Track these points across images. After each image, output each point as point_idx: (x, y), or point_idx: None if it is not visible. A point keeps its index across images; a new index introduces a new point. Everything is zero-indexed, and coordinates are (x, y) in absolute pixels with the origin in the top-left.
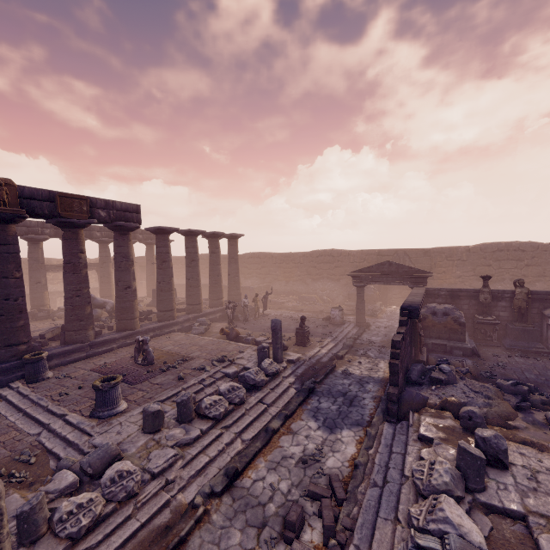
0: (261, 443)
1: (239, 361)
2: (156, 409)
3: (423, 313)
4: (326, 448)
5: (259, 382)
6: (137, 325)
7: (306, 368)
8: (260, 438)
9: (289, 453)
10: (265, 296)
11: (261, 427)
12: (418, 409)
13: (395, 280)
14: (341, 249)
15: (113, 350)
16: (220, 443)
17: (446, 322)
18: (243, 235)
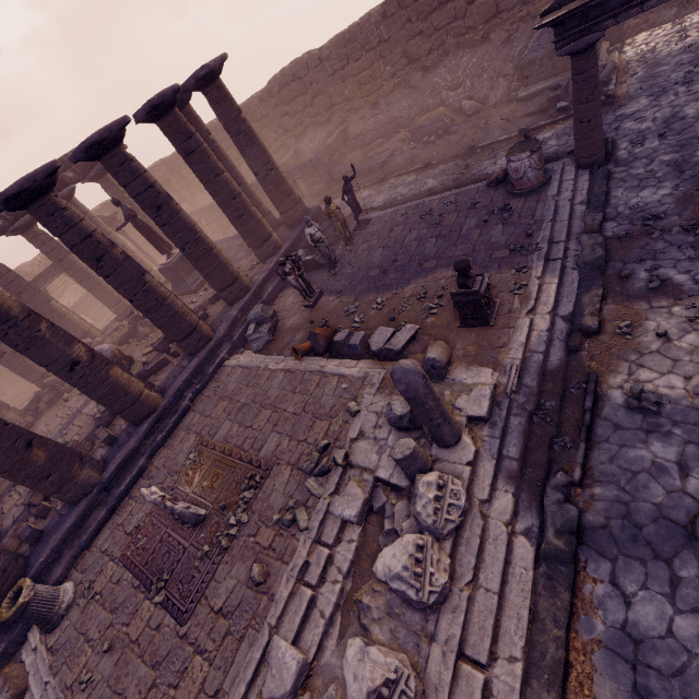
0: None
1: (358, 454)
2: None
3: None
4: None
5: (436, 601)
6: (154, 400)
7: (523, 427)
8: None
9: None
10: (346, 187)
11: None
12: None
13: None
14: None
15: (144, 469)
16: None
17: None
18: (223, 56)
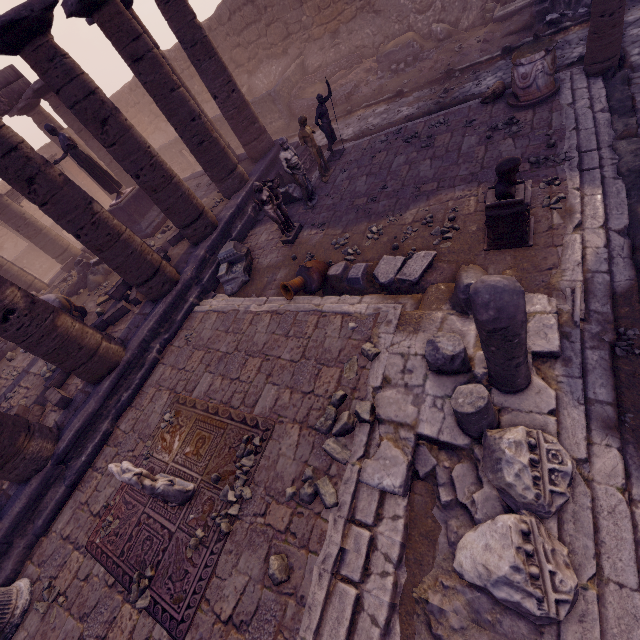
0: None
1: (387, 406)
2: None
3: None
4: None
5: (566, 614)
6: (114, 353)
7: (608, 362)
8: None
9: None
10: (320, 109)
11: None
12: None
13: None
14: None
15: (109, 434)
16: None
17: None
18: None
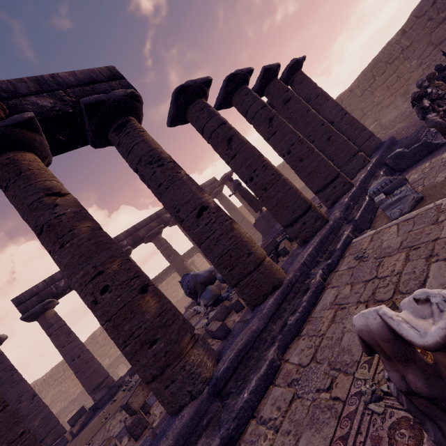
0: None
1: None
2: None
3: None
4: None
5: None
6: (277, 271)
7: None
8: None
9: None
10: (442, 74)
11: None
12: None
13: None
14: None
15: (274, 368)
16: None
17: None
18: (303, 56)
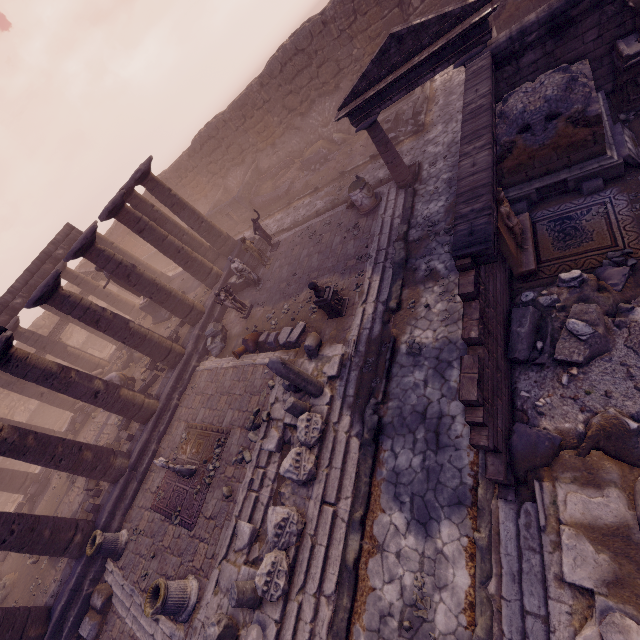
0: (348, 595)
1: (275, 412)
2: (215, 638)
3: (502, 141)
4: (427, 580)
5: (308, 478)
6: (153, 405)
7: (357, 376)
8: (345, 584)
9: (385, 604)
10: (255, 226)
11: (340, 558)
12: (548, 463)
13: (424, 70)
14: (306, 22)
15: (156, 451)
16: (304, 626)
17: (556, 138)
18: (150, 159)
